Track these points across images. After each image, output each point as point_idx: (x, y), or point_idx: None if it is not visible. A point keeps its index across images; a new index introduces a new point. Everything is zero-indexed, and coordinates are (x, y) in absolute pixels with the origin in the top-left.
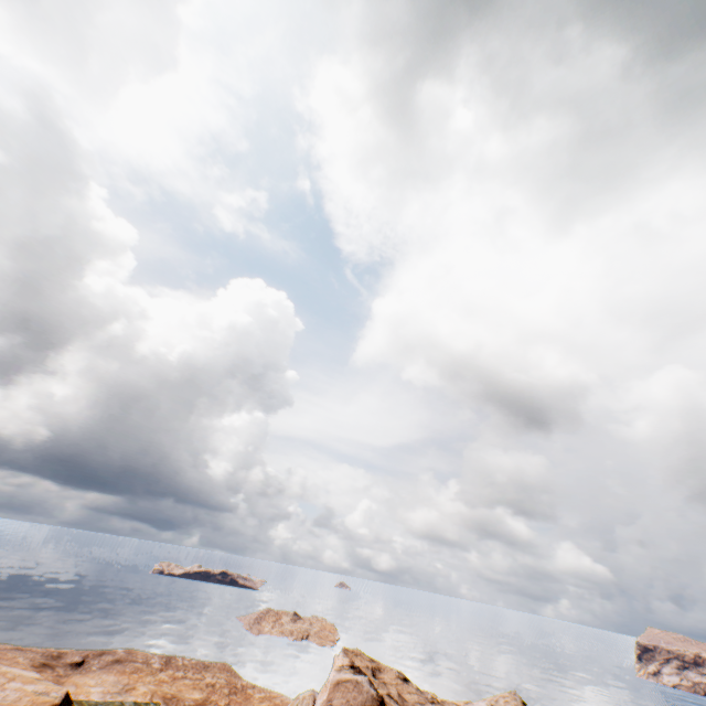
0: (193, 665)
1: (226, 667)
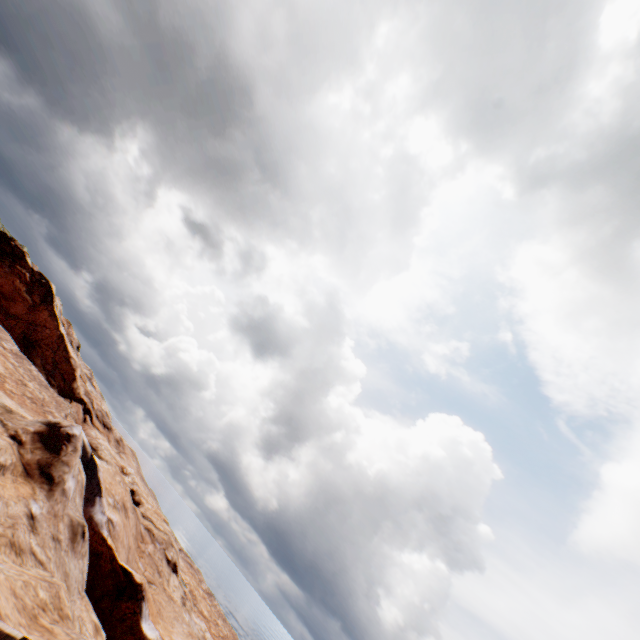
0: (219, 611)
1: (234, 635)
